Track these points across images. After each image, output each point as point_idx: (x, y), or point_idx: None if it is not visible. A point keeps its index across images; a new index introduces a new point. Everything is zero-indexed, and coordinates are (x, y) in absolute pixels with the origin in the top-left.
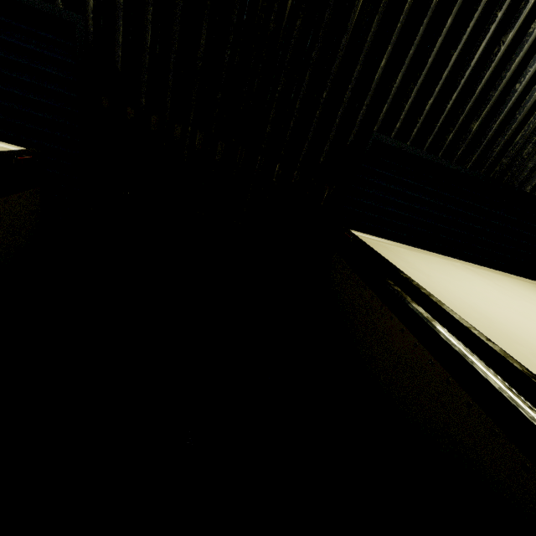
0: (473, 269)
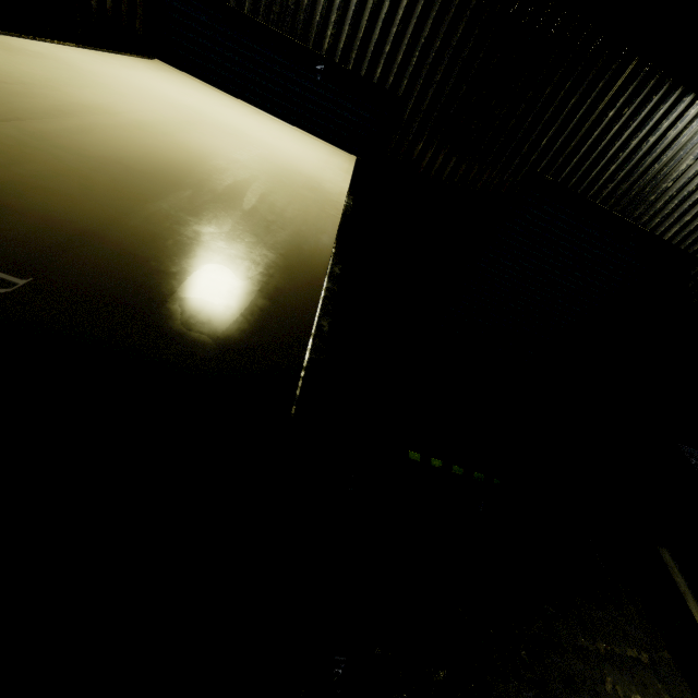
0: (266, 117)
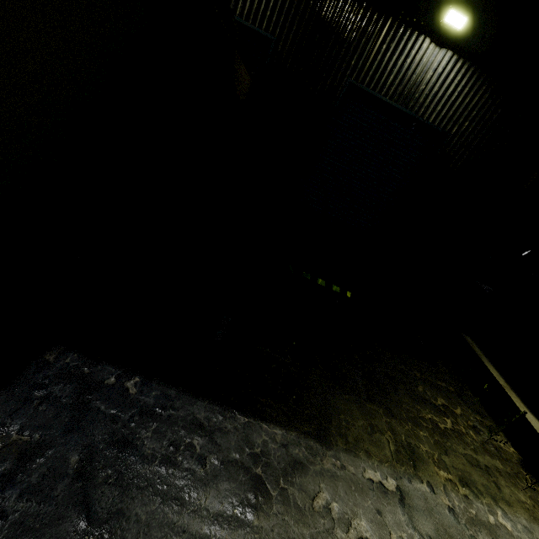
0: None
